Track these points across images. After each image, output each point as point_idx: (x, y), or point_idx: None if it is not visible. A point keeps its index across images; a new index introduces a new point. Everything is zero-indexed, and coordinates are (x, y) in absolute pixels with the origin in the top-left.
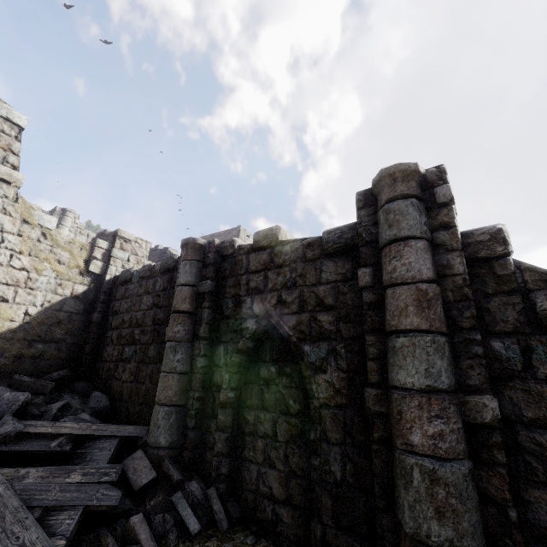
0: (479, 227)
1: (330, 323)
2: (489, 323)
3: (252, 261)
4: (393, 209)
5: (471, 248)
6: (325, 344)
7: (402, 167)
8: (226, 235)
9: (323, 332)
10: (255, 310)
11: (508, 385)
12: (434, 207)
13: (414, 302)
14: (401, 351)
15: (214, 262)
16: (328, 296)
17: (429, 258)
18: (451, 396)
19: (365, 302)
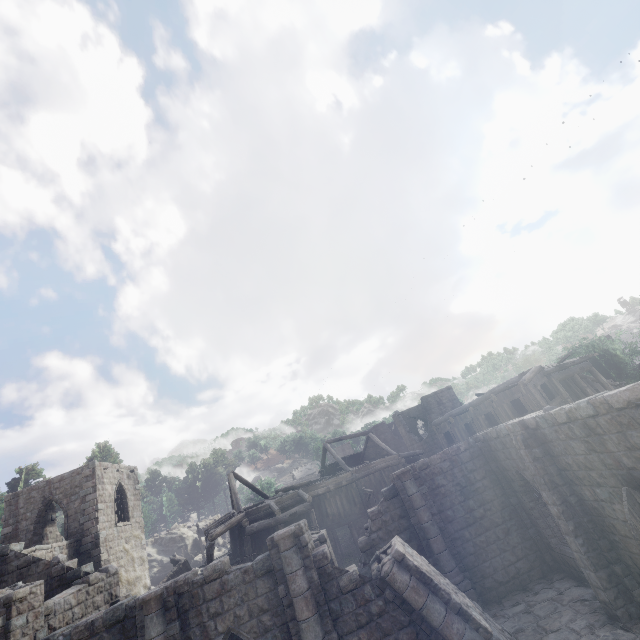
0: (318, 551)
1: (269, 620)
2: (329, 596)
3: (207, 591)
4: (287, 556)
5: (317, 562)
6: (269, 634)
7: (287, 534)
8: (73, 477)
9: (267, 627)
10: (220, 629)
11: (339, 621)
12: (302, 547)
13: (305, 604)
14: (305, 630)
15: (175, 604)
16: (265, 603)
17: (305, 577)
18: (324, 639)
19: (285, 605)
